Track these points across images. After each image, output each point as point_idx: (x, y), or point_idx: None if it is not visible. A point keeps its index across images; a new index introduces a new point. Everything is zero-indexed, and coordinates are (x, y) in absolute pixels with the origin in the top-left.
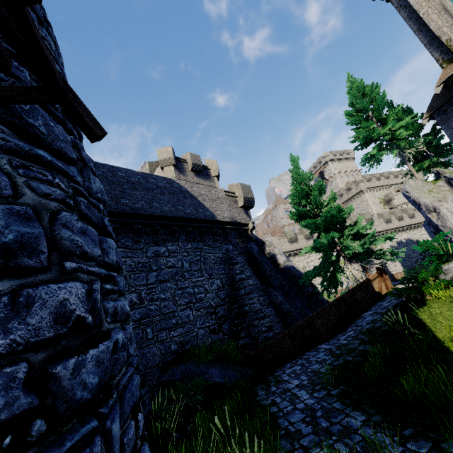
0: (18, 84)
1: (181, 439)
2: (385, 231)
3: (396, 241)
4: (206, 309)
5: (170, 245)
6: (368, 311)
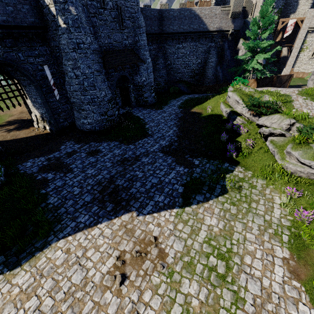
0: (139, 55)
1: (166, 95)
2: None
3: None
4: (191, 70)
5: (184, 44)
6: None
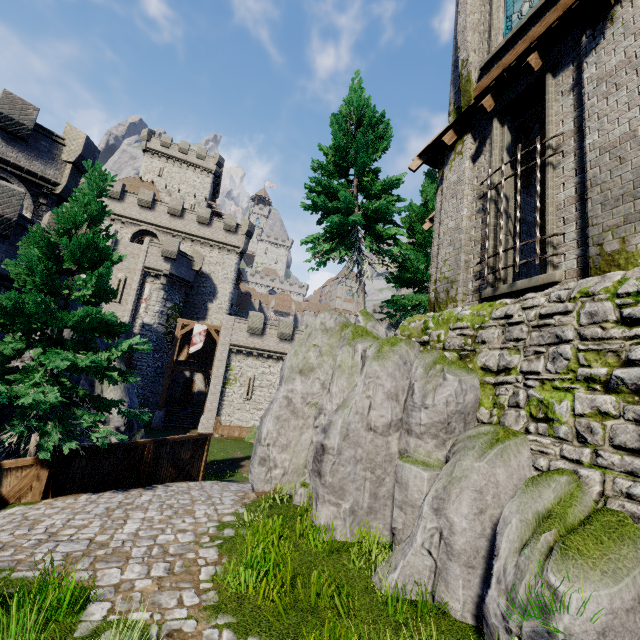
0: None
1: None
2: None
3: None
4: None
5: None
6: None
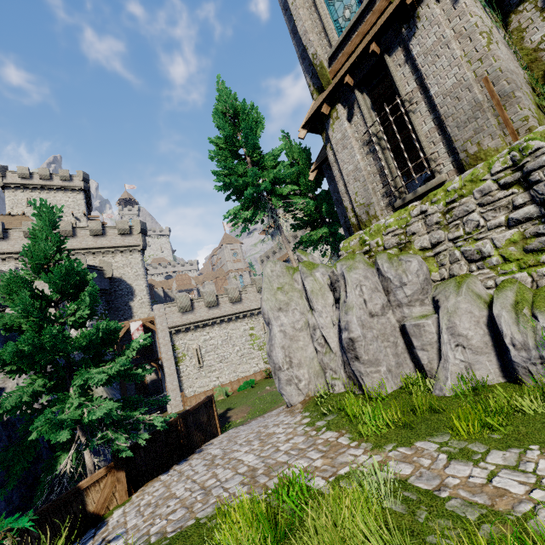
0: None
1: None
2: None
3: None
4: None
5: None
6: None
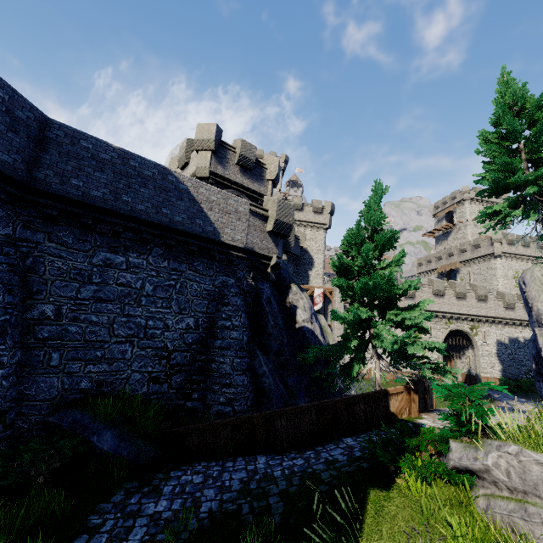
0: None
1: None
2: (499, 318)
3: (509, 337)
4: (156, 350)
5: (135, 256)
6: (355, 437)
